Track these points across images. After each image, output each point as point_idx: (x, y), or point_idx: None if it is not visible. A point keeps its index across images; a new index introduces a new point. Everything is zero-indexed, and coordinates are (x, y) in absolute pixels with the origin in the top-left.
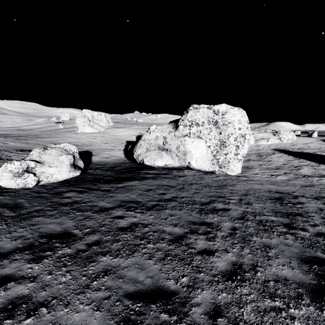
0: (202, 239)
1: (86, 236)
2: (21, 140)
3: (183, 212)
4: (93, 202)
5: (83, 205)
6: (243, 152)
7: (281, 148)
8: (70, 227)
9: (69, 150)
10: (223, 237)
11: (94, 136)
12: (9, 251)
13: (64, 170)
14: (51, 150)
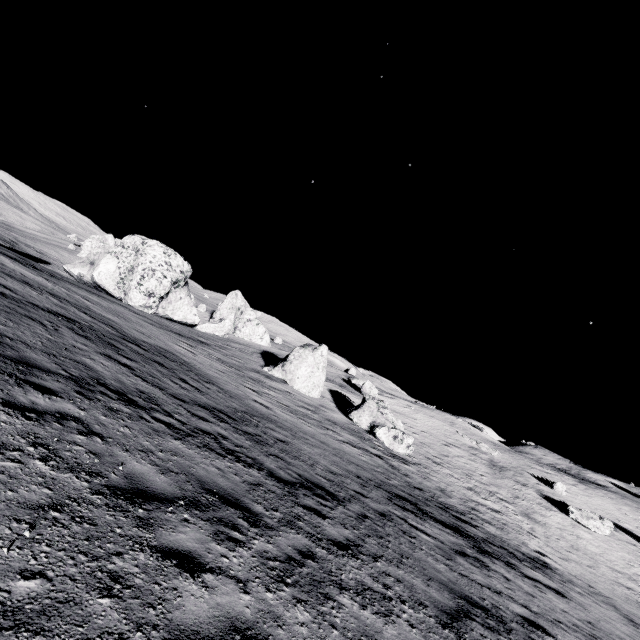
0: None
1: None
2: None
3: None
4: None
5: None
6: (148, 286)
7: (276, 353)
8: None
9: None
10: None
11: None
12: None
13: None
14: None
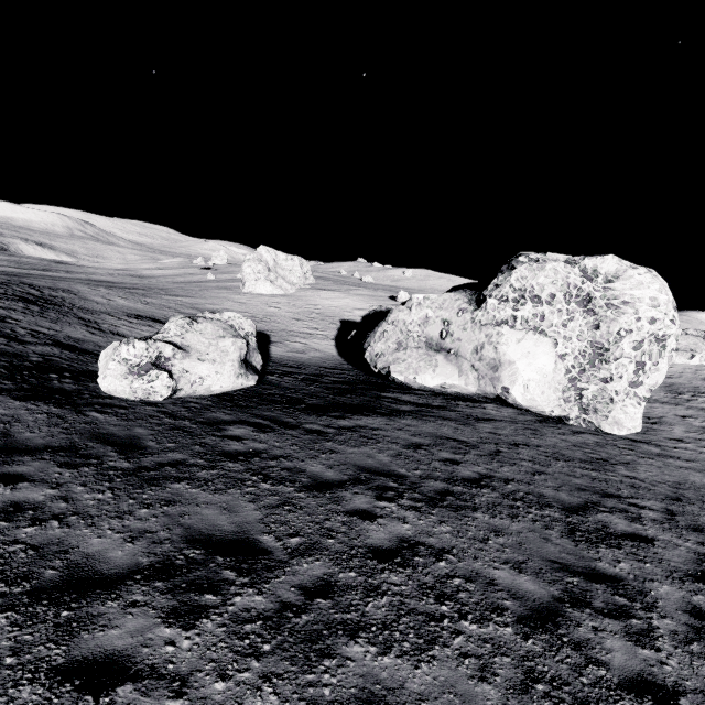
0: (616, 633)
1: (293, 559)
2: (138, 297)
3: (525, 527)
4: (294, 461)
5: (272, 465)
6: (654, 381)
7: None
8: (252, 525)
9: (239, 328)
10: (677, 640)
11: (274, 302)
12: (119, 571)
13: (228, 371)
14: (204, 324)
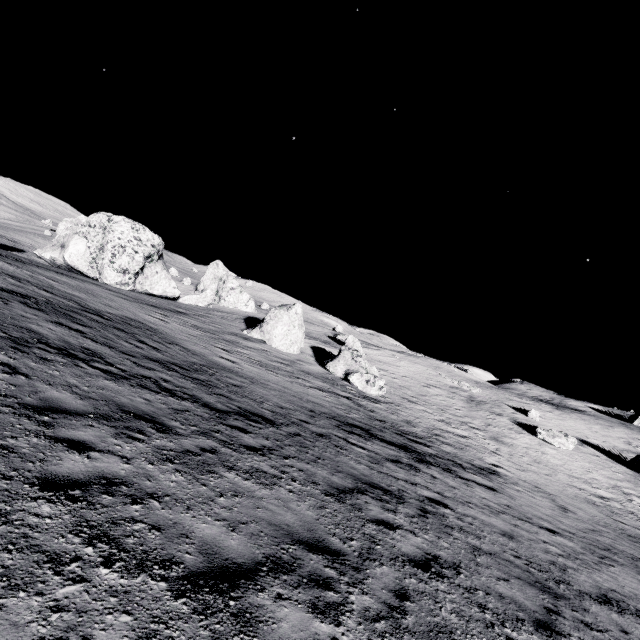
0: None
1: None
2: None
3: None
4: None
5: None
6: (121, 263)
7: (261, 318)
8: None
9: None
10: None
11: None
12: None
13: None
14: None
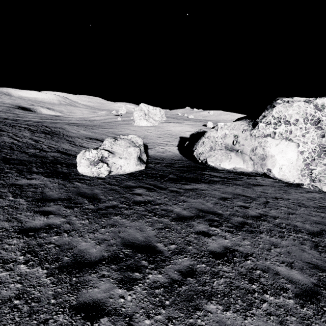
0: None
1: (174, 256)
2: (89, 129)
3: (289, 243)
4: (167, 206)
5: (157, 208)
6: None
7: None
8: (152, 238)
9: (136, 142)
10: None
11: (148, 129)
12: (95, 259)
13: (132, 163)
14: (120, 141)
